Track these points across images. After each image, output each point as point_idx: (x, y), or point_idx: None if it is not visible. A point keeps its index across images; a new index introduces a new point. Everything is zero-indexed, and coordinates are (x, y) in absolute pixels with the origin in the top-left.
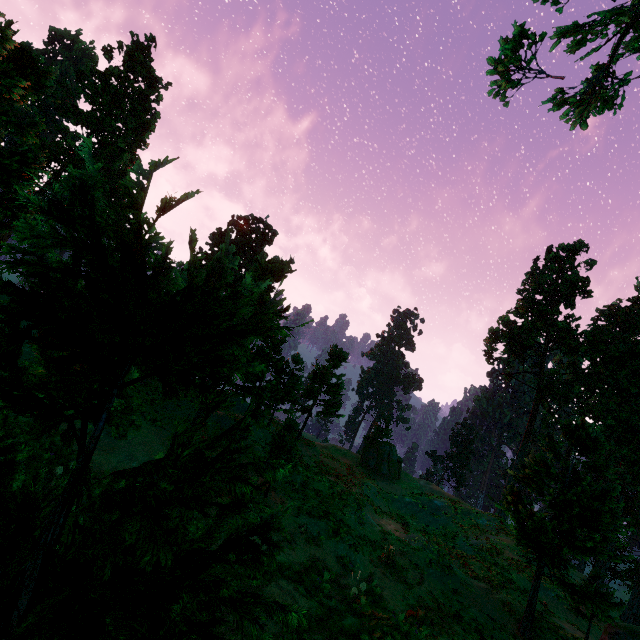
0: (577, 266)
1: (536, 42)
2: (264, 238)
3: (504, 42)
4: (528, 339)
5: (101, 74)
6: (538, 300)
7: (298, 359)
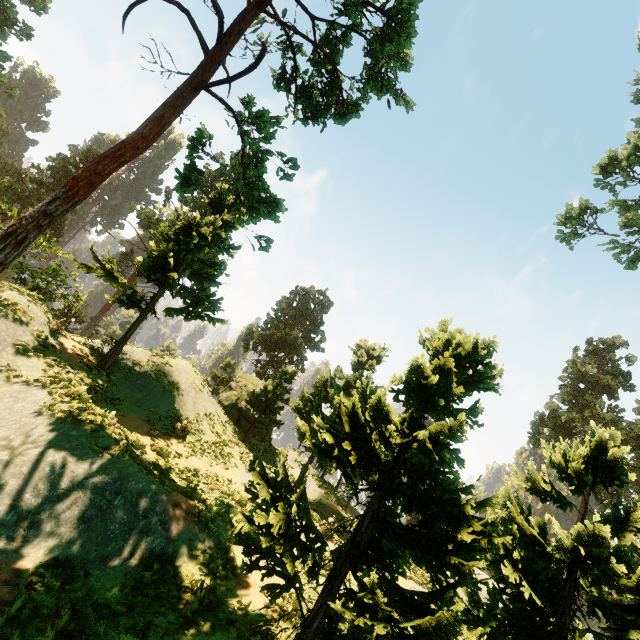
0: (618, 360)
1: (597, 212)
2: (321, 307)
3: (570, 206)
4: (576, 427)
5: (215, 175)
6: (582, 389)
7: None
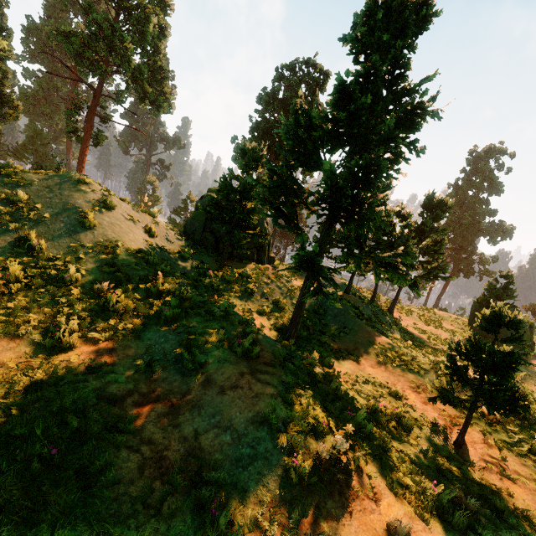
0: None
1: None
2: (315, 86)
3: None
4: None
5: None
6: None
7: (404, 212)
